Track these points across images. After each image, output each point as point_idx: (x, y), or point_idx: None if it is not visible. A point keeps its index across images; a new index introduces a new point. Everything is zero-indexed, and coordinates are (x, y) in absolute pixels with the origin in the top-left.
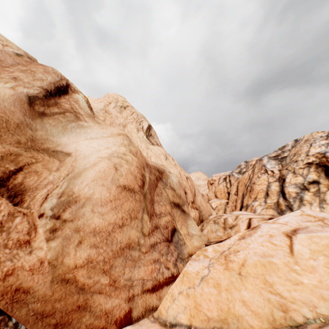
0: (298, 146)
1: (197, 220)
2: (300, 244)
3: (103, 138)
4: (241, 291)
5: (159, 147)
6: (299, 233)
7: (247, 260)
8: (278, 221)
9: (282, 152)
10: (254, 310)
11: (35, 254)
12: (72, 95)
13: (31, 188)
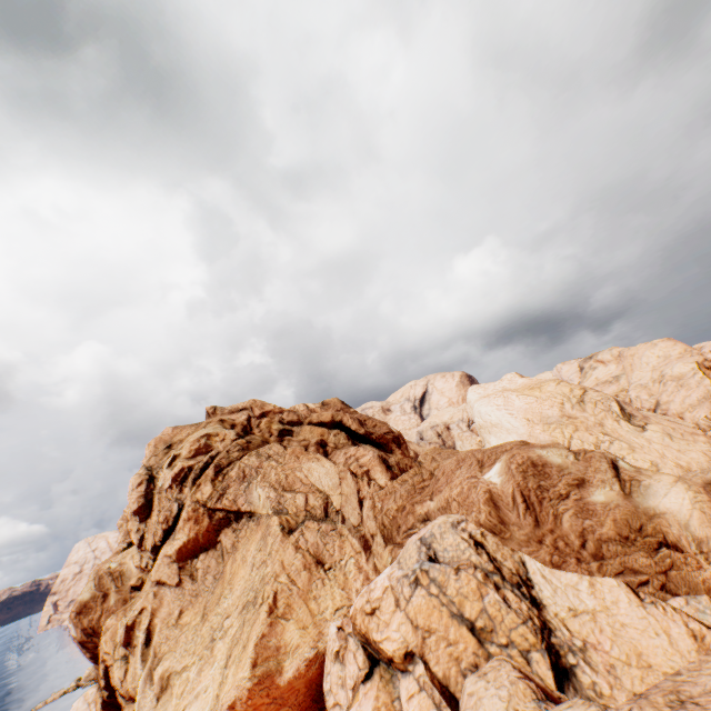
0: None
1: None
2: None
3: (671, 491)
4: None
5: (650, 427)
6: None
7: None
8: None
9: None
10: None
11: (707, 571)
12: (618, 466)
13: (675, 542)
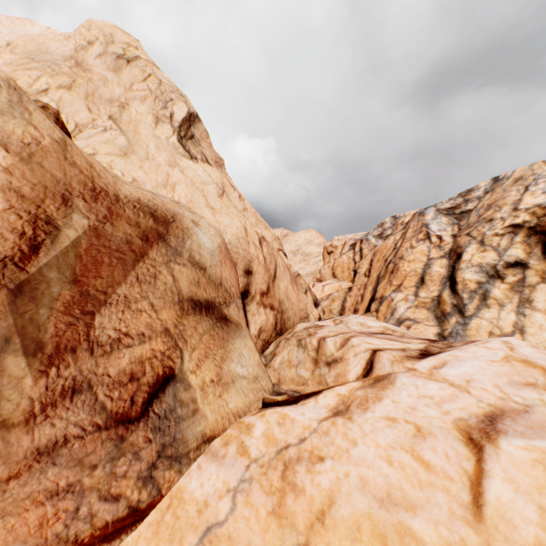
0: (500, 190)
1: (270, 331)
2: (510, 483)
3: None
4: None
5: (208, 168)
6: (506, 432)
7: (337, 503)
8: (445, 374)
9: (465, 202)
10: None
11: None
12: None
13: None
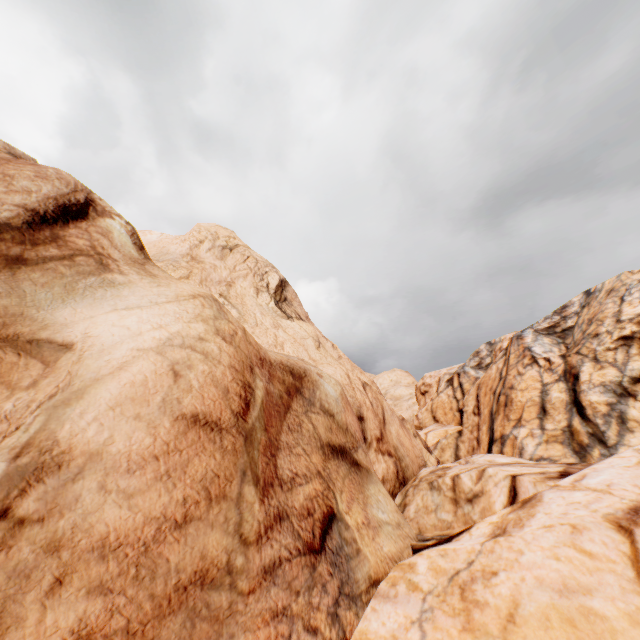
0: (595, 303)
1: (393, 480)
2: None
3: (155, 306)
4: None
5: (302, 323)
6: None
7: (521, 603)
8: (587, 484)
9: (563, 319)
10: None
11: None
12: (96, 222)
13: None
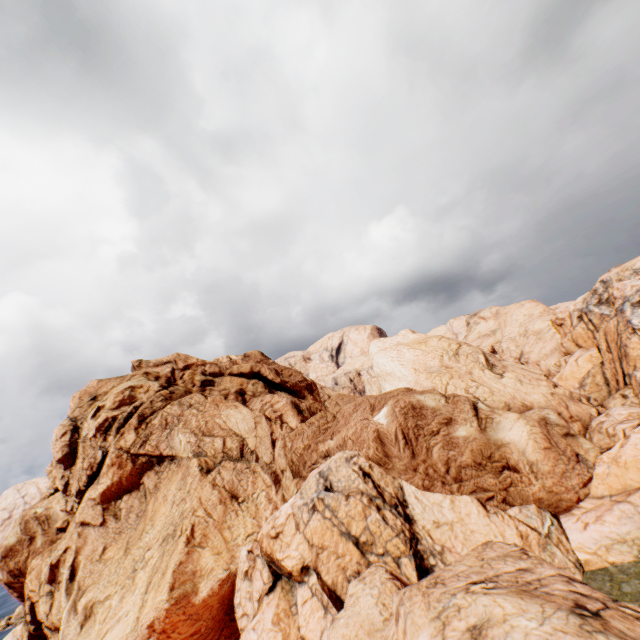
0: None
1: (582, 430)
2: None
3: (514, 426)
4: (628, 475)
5: (507, 375)
6: None
7: (626, 460)
8: (639, 431)
9: None
10: (635, 480)
11: (536, 486)
12: (478, 407)
13: (515, 465)
